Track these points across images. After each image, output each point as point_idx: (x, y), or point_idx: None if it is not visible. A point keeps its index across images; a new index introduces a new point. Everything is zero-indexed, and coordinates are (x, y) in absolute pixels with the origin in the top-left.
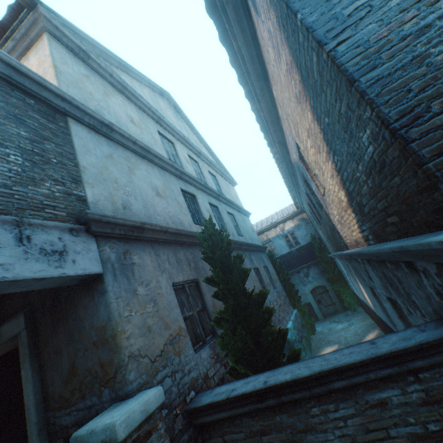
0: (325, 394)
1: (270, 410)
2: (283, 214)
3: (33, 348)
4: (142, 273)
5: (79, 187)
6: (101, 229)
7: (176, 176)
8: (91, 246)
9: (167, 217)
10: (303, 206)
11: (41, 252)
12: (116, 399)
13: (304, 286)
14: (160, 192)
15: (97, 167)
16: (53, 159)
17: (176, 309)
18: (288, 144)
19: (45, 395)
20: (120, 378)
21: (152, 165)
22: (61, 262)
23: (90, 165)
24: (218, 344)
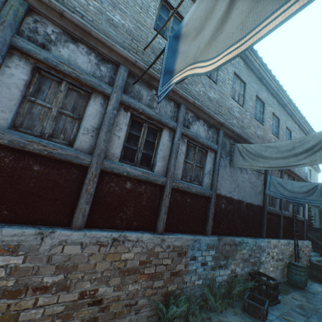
0: (316, 231)
1: None
2: None
3: None
4: None
5: None
6: None
7: None
8: None
9: None
10: None
11: None
12: None
13: None
14: None
15: None
16: None
17: None
18: None
19: None
20: None
21: None
22: None
23: None
24: None
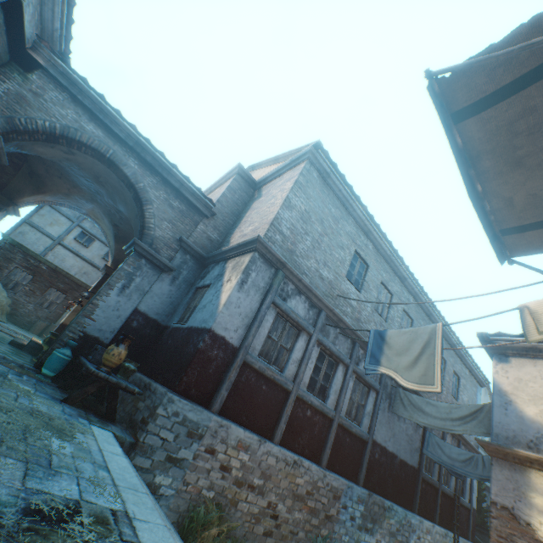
0: None
1: (475, 530)
2: None
3: None
4: None
5: None
6: None
7: None
8: None
9: None
10: None
11: None
12: None
13: None
14: None
15: None
16: None
17: None
18: None
19: None
20: None
21: None
22: None
23: None
24: None
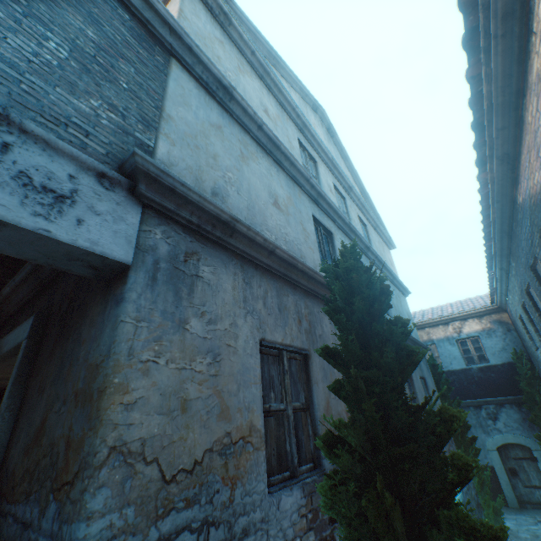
0: None
1: None
2: (463, 308)
3: (24, 372)
4: (209, 299)
5: (148, 133)
6: (156, 196)
7: (310, 197)
8: (128, 216)
9: (282, 239)
10: (506, 300)
11: (17, 177)
12: (55, 539)
13: (485, 434)
14: (279, 204)
15: (192, 128)
16: (123, 83)
17: (254, 388)
18: (525, 154)
19: (5, 458)
20: (77, 493)
21: (278, 169)
22: (51, 211)
23: (181, 119)
24: (320, 491)
